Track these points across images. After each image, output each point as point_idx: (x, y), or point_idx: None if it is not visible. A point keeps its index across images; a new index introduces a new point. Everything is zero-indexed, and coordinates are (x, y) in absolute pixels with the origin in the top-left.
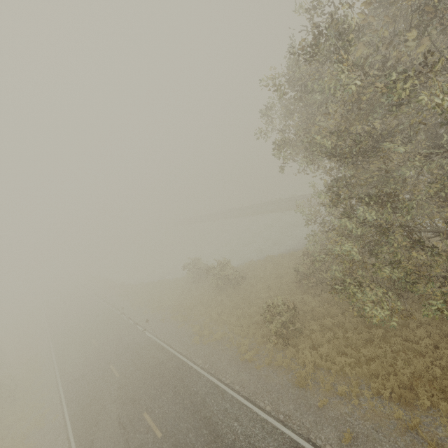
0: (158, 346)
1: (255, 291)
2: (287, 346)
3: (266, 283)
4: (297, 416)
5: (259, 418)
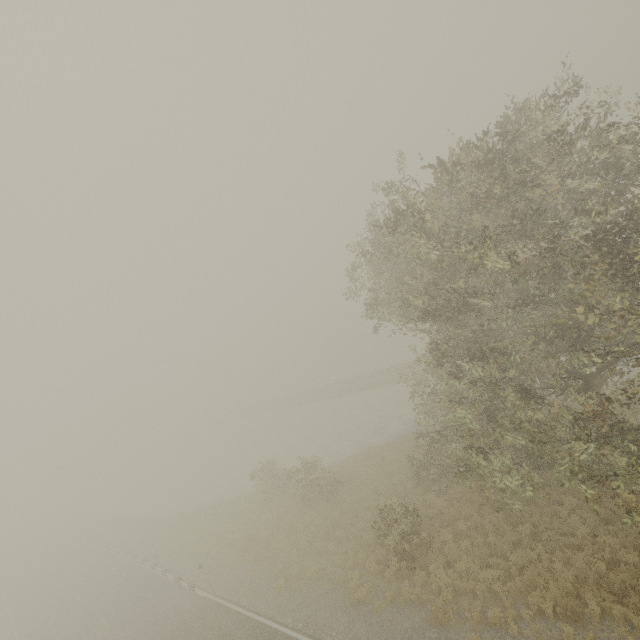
0: (219, 609)
1: (358, 500)
2: (413, 571)
3: (372, 486)
4: None
5: None
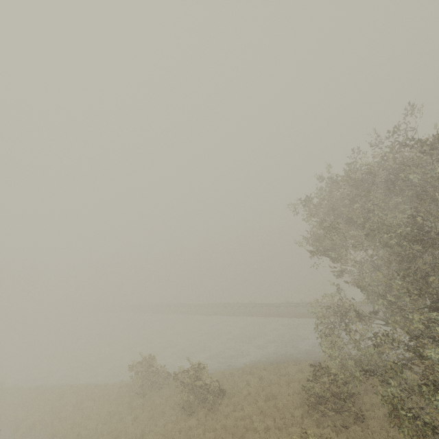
0: None
1: (240, 417)
2: None
3: (256, 405)
4: None
5: None
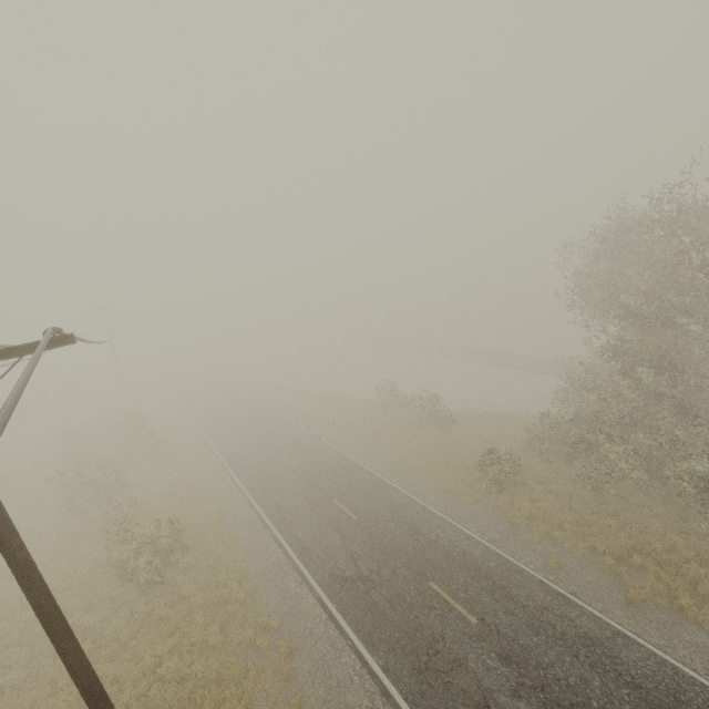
0: (341, 455)
1: (464, 440)
2: (499, 495)
3: (481, 436)
4: (504, 542)
5: (464, 532)
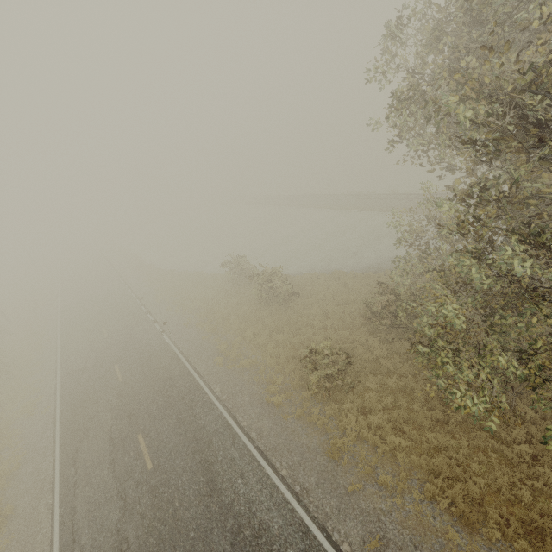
0: (173, 356)
1: (307, 315)
2: (329, 398)
3: (324, 308)
4: (318, 493)
5: (270, 482)
